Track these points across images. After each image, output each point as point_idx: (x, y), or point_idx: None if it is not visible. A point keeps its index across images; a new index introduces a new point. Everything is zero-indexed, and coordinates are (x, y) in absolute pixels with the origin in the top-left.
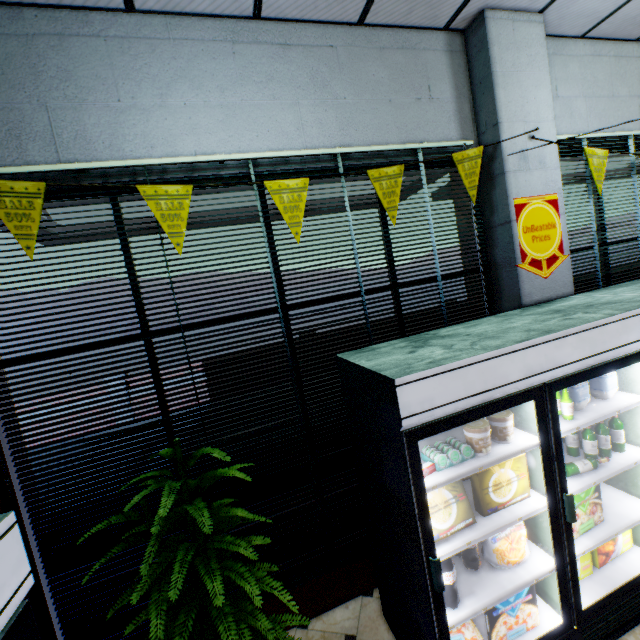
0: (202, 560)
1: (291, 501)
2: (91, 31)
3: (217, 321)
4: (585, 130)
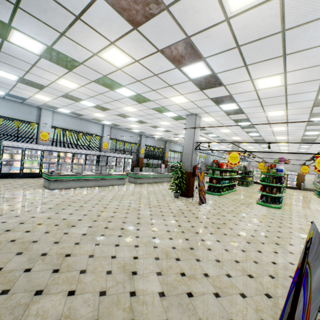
0: None
1: None
2: None
3: None
4: (62, 126)
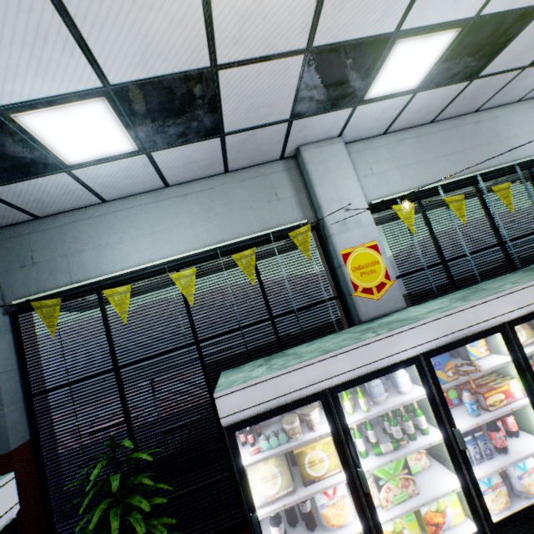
0: (115, 508)
1: (203, 477)
2: (88, 216)
3: (155, 355)
4: (402, 188)
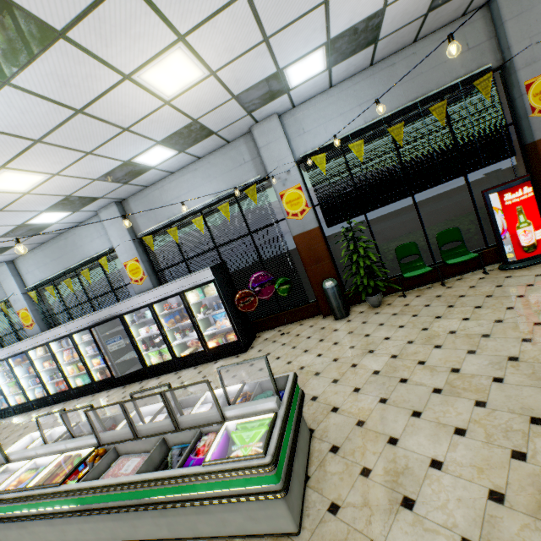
0: None
1: None
2: None
3: None
4: (41, 278)
